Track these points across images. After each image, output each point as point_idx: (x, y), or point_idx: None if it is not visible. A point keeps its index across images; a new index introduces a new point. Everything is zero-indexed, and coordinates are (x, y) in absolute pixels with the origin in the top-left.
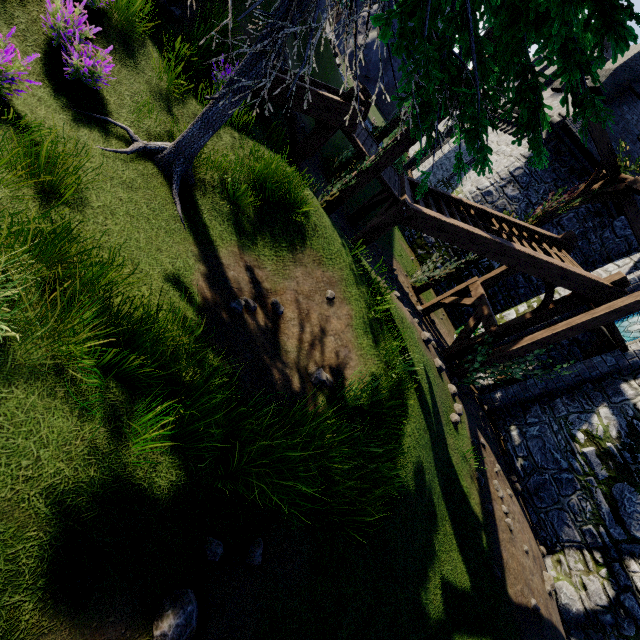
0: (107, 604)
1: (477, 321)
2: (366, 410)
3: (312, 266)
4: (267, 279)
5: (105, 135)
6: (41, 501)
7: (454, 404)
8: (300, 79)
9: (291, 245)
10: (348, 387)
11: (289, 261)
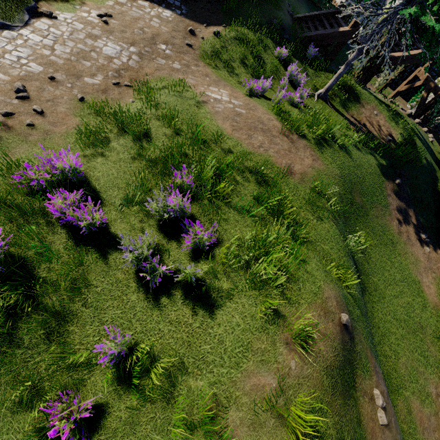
0: (389, 179)
1: (428, 92)
2: (404, 144)
3: (365, 106)
4: (356, 118)
5: (310, 98)
6: (376, 165)
7: (428, 135)
8: (307, 18)
9: (356, 102)
10: (396, 139)
11: (358, 108)
